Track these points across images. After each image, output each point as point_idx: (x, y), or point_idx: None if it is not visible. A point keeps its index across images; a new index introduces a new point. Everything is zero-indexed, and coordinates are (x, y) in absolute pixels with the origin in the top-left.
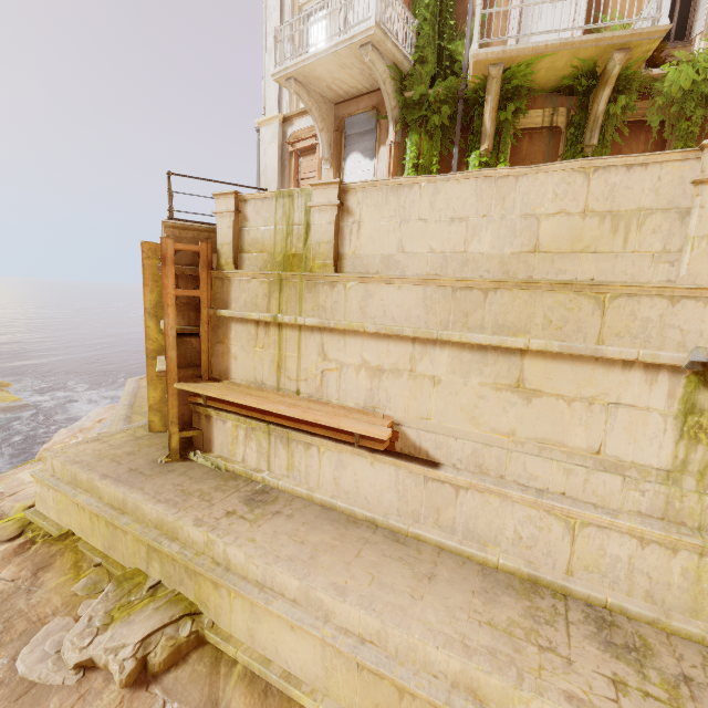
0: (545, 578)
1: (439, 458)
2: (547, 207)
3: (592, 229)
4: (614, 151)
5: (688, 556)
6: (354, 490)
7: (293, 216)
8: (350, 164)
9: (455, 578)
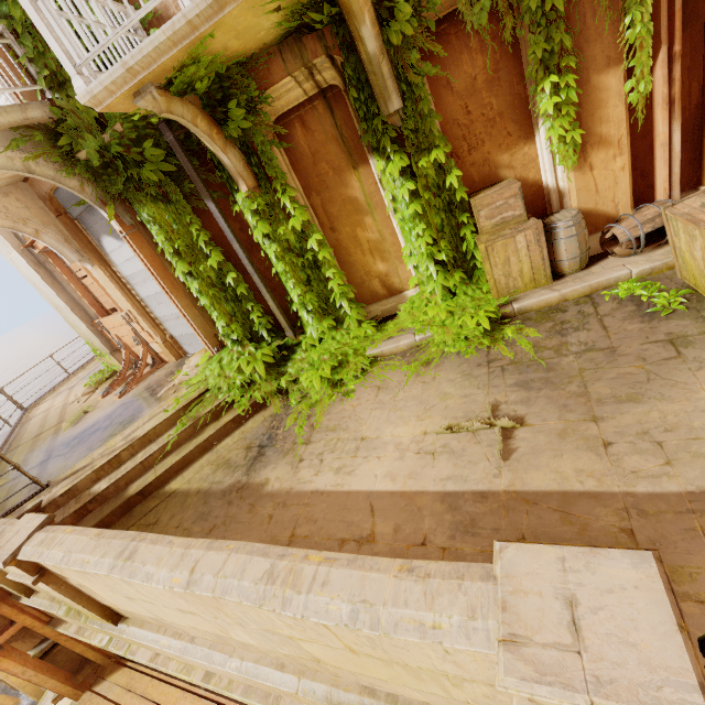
0: None
1: None
2: (289, 631)
3: (381, 667)
4: (438, 86)
5: None
6: None
7: None
8: (110, 251)
9: None
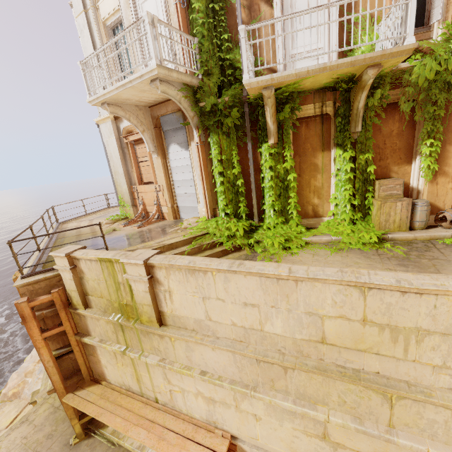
0: None
1: None
2: (328, 310)
3: (373, 335)
4: (375, 129)
5: None
6: None
7: (117, 276)
8: (171, 152)
9: None
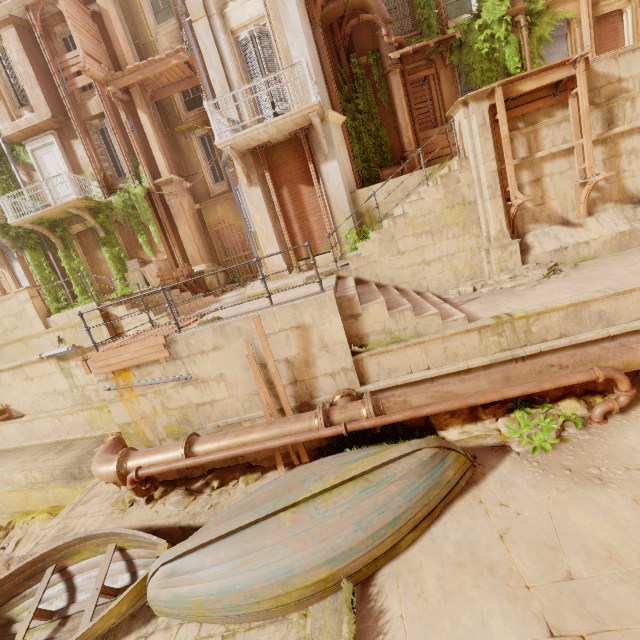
0: (60, 439)
1: (26, 413)
2: (0, 315)
3: (14, 320)
4: (121, 232)
5: (81, 414)
6: (10, 439)
7: None
8: (15, 266)
9: (29, 453)
